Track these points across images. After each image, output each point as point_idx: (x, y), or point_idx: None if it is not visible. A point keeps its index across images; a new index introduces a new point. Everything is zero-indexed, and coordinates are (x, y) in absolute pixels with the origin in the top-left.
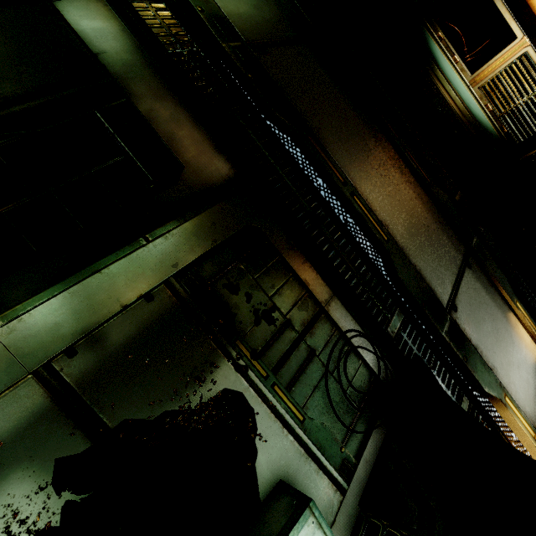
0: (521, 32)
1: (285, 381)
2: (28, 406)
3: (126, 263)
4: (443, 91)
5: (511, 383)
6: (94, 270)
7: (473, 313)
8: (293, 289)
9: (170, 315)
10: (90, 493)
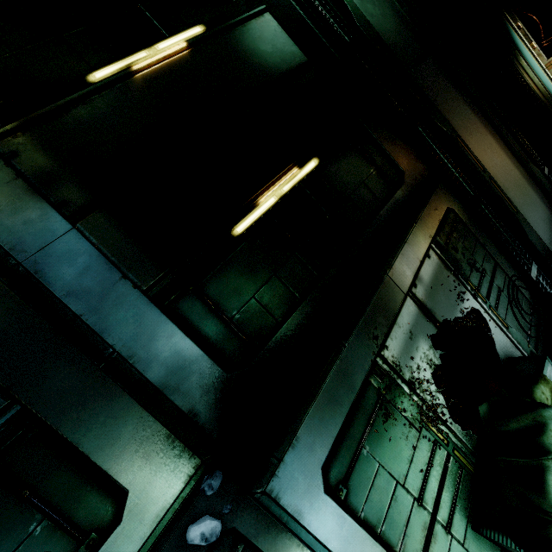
0: None
1: (493, 305)
2: (412, 310)
3: (413, 236)
4: (527, 79)
5: None
6: (403, 241)
7: None
8: (480, 249)
9: (439, 266)
10: (445, 352)
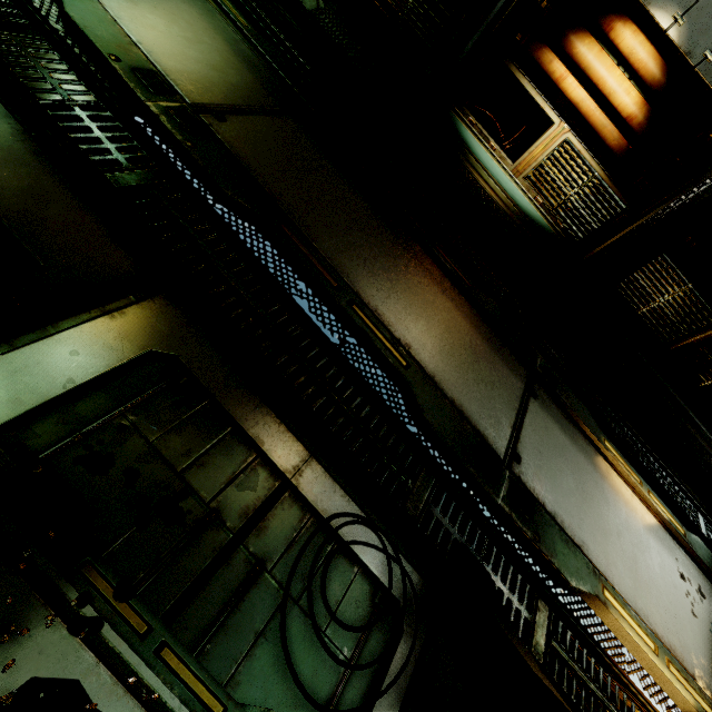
0: (557, 117)
1: (191, 634)
2: None
3: None
4: (480, 180)
5: (611, 565)
6: None
7: (545, 463)
8: (231, 453)
9: None
10: None
